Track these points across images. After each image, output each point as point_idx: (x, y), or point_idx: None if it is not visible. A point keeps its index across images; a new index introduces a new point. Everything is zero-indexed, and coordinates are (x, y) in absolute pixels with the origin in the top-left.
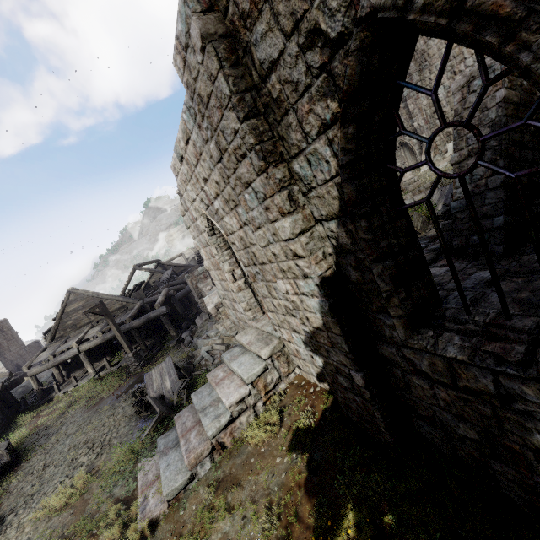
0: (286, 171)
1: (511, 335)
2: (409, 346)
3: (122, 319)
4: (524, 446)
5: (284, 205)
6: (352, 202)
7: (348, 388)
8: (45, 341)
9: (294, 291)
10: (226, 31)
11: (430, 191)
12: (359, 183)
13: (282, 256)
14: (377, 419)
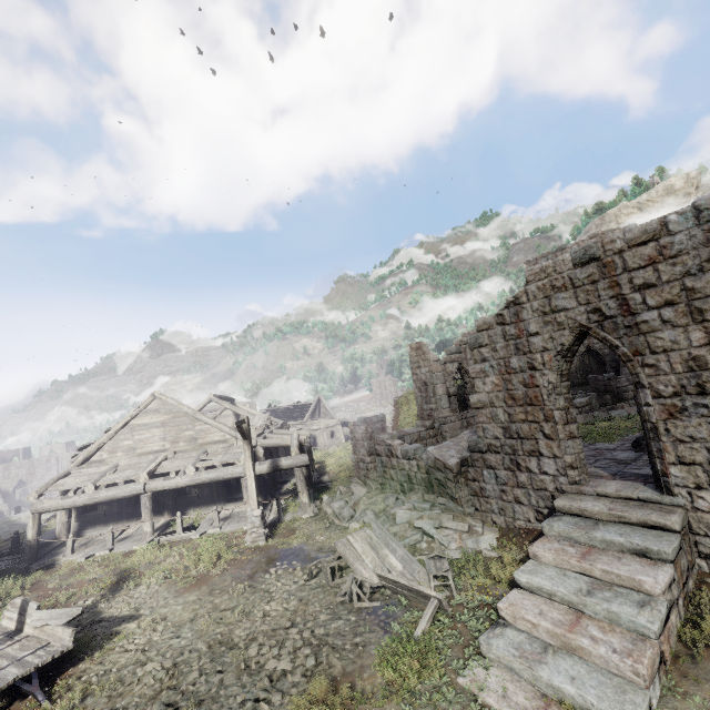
0: None
1: None
2: None
3: (231, 457)
4: None
5: None
6: None
7: None
8: (71, 461)
9: None
10: None
11: None
12: None
13: None
14: None
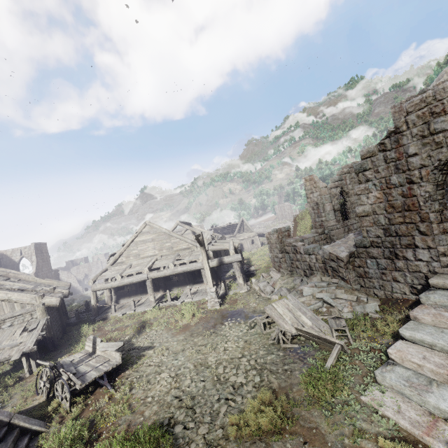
0: None
1: None
2: None
3: (194, 257)
4: None
5: None
6: None
7: None
8: (107, 263)
9: None
10: None
11: None
12: None
13: None
14: None
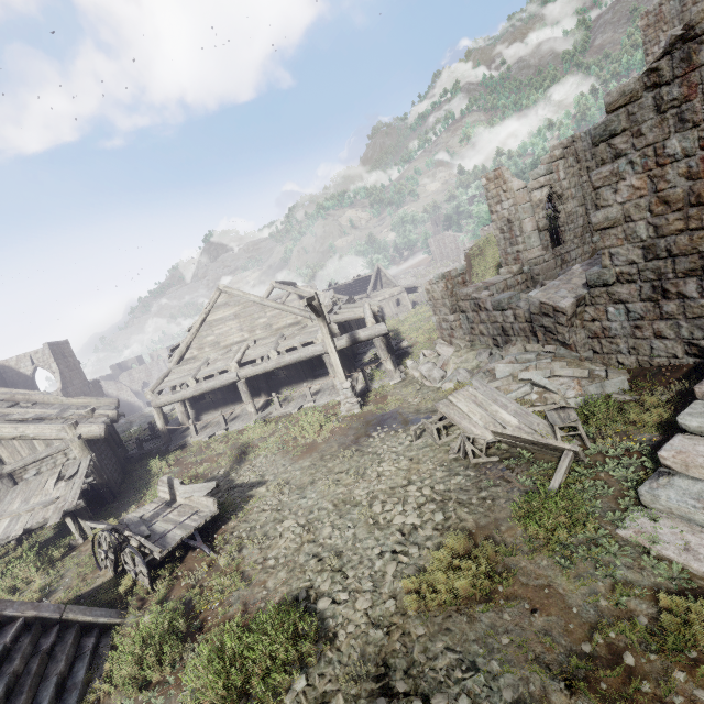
0: None
1: None
2: None
3: (308, 337)
4: None
5: None
6: None
7: None
8: (169, 362)
9: None
10: None
11: None
12: None
13: None
14: None
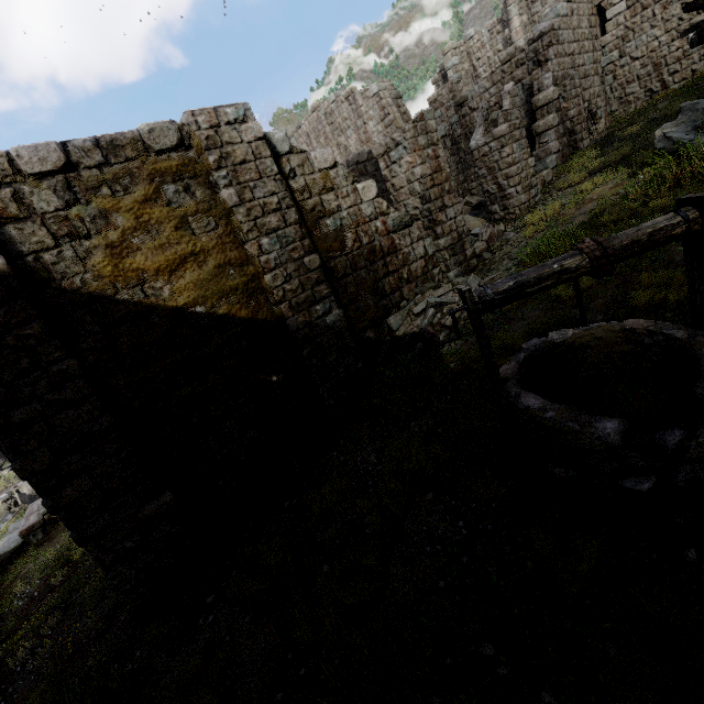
0: None
1: None
2: None
3: None
4: None
5: None
6: None
7: None
8: None
9: None
10: None
11: None
12: None
13: None
14: None
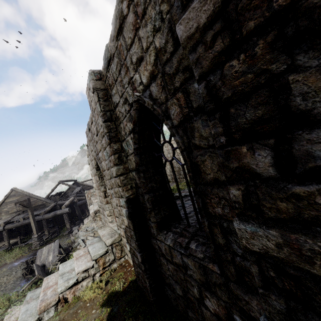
0: (120, 146)
1: (187, 234)
2: (158, 238)
3: (39, 212)
4: (194, 297)
5: (115, 160)
6: (138, 164)
7: (138, 264)
8: None
9: (119, 204)
10: (105, 88)
11: (164, 165)
12: (140, 157)
13: (115, 185)
14: (147, 284)
